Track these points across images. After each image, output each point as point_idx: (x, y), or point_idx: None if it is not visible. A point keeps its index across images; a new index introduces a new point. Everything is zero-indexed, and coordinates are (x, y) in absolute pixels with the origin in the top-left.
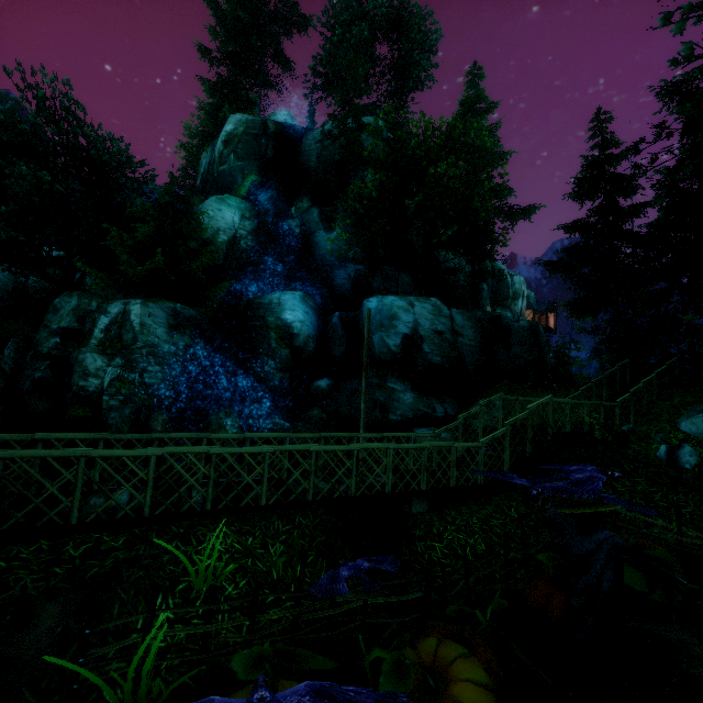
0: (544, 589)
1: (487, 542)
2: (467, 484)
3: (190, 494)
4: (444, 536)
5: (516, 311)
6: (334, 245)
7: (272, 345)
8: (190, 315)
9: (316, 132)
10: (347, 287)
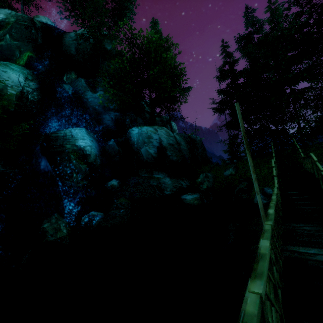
0: None
1: None
2: None
3: None
4: None
5: None
6: (99, 100)
7: (74, 163)
8: None
9: (72, 34)
10: (112, 125)
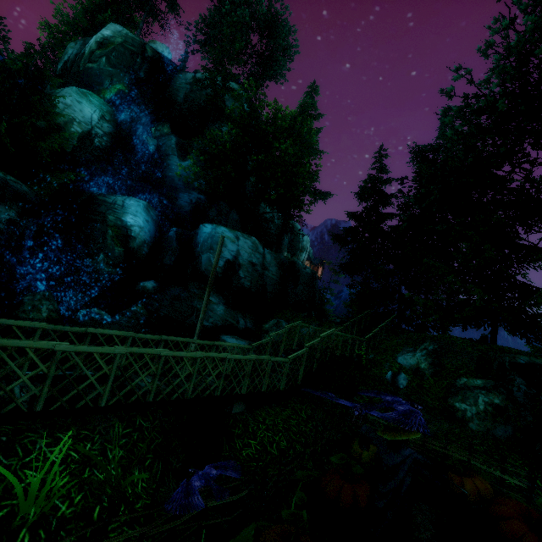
0: (337, 482)
1: (287, 439)
2: (273, 390)
3: (11, 390)
4: (258, 434)
5: (301, 260)
6: (184, 172)
7: (108, 241)
8: (22, 191)
9: (189, 75)
10: (187, 209)
